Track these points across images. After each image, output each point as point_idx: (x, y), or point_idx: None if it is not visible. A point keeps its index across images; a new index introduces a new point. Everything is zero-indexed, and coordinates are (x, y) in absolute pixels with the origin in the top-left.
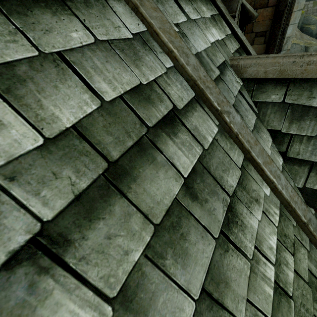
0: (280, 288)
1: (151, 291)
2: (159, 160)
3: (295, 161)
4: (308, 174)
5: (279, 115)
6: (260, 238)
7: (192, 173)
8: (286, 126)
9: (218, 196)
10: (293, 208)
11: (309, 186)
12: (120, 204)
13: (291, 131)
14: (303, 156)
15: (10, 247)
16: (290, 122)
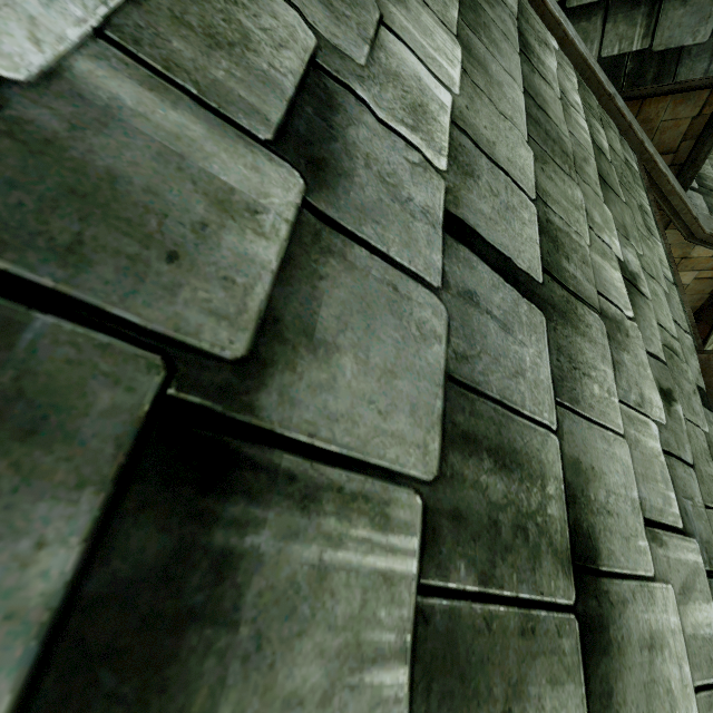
0: (597, 146)
1: (482, 55)
2: None
3: (581, 11)
4: (602, 29)
5: None
6: (563, 87)
7: None
8: None
9: (503, 9)
10: (593, 70)
11: (606, 55)
12: None
13: None
14: None
15: None
16: None
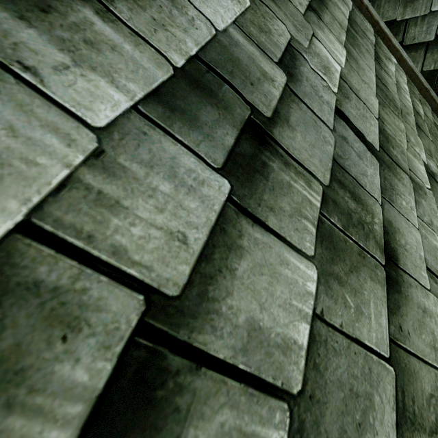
0: (416, 111)
1: (355, 56)
2: (332, 1)
3: (412, 47)
4: (424, 56)
5: (393, 3)
6: (397, 80)
7: (349, 20)
8: (401, 12)
9: (367, 40)
10: (417, 75)
11: (426, 70)
12: (328, 12)
13: (406, 16)
14: (419, 39)
15: (305, 3)
16: (404, 6)
